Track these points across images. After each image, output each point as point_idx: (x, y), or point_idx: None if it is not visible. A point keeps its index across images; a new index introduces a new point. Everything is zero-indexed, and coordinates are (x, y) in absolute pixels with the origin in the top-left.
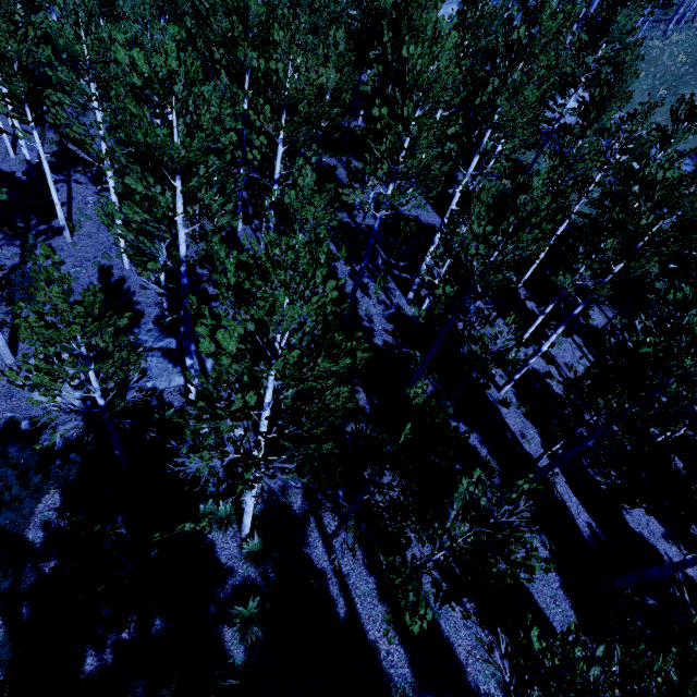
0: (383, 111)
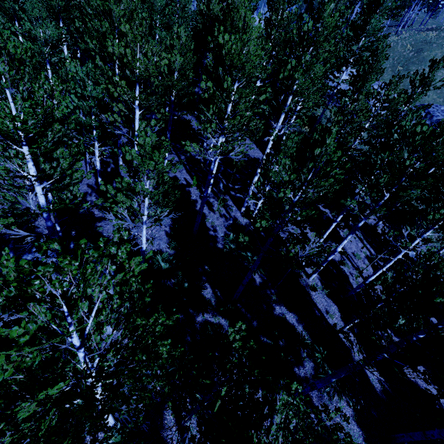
0: (209, 84)
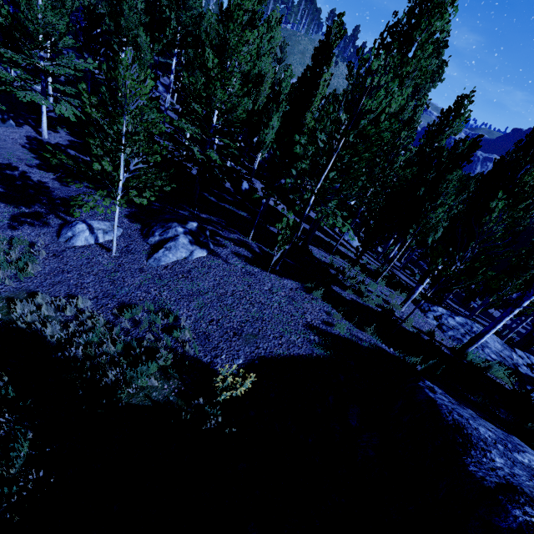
0: None
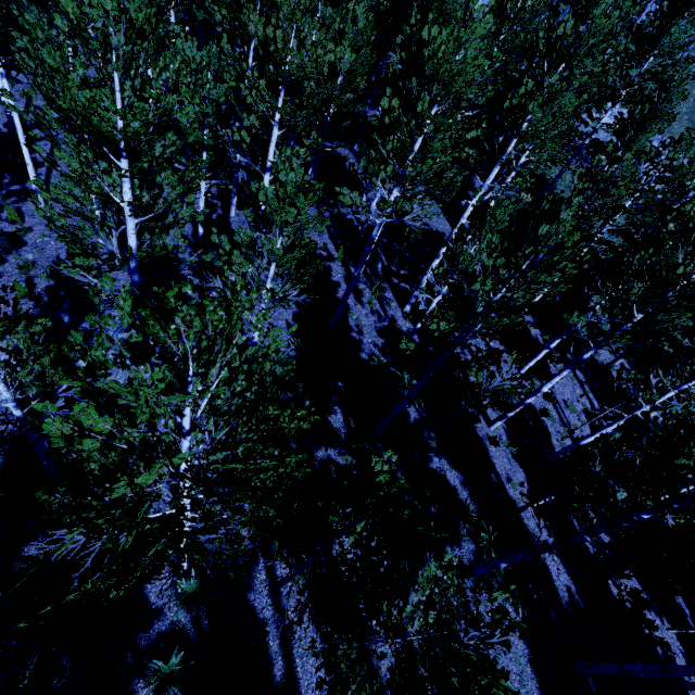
0: (394, 103)
